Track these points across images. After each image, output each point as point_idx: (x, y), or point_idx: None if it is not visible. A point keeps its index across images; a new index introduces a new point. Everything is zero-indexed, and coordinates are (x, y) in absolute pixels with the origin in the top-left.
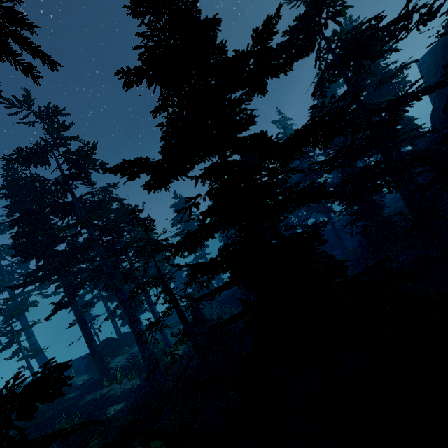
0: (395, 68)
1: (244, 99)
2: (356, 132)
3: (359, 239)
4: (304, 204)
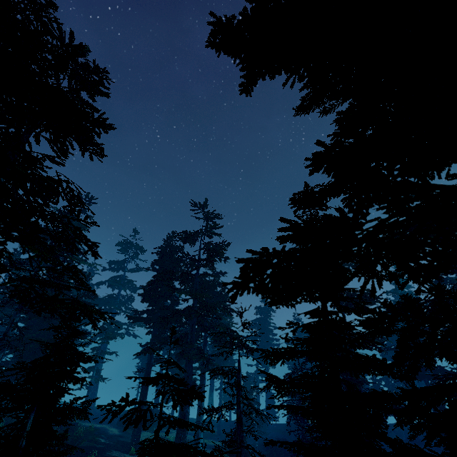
0: None
1: None
2: None
3: None
4: (384, 373)
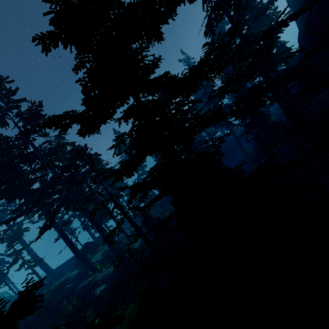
0: (267, 1)
1: (145, 47)
2: (241, 61)
3: (254, 142)
4: (207, 126)
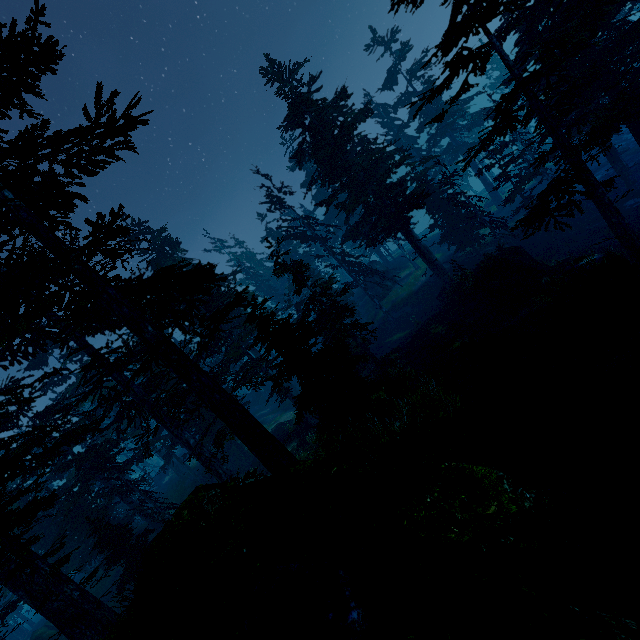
0: None
1: None
2: None
3: None
4: None
